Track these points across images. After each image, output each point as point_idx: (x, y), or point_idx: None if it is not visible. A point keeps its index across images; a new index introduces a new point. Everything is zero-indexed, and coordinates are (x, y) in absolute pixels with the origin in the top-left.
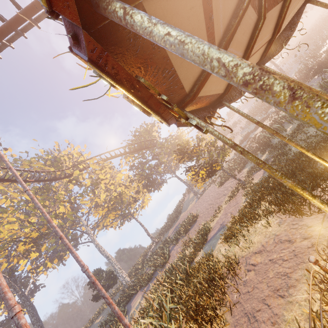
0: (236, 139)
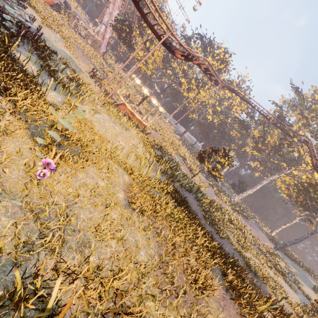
0: None
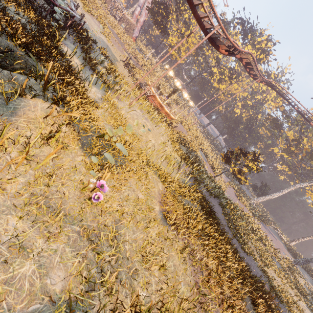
0: None
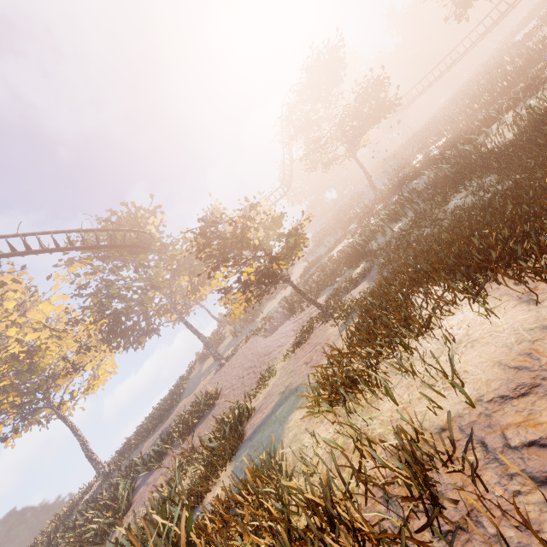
0: (295, 269)
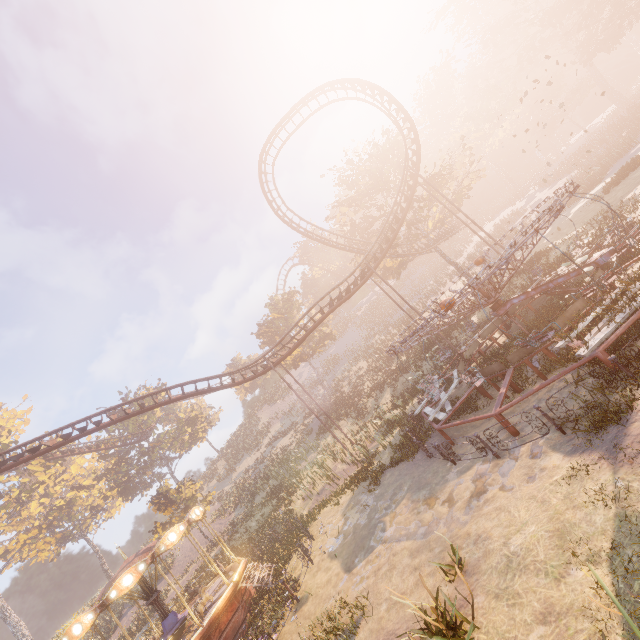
0: (274, 425)
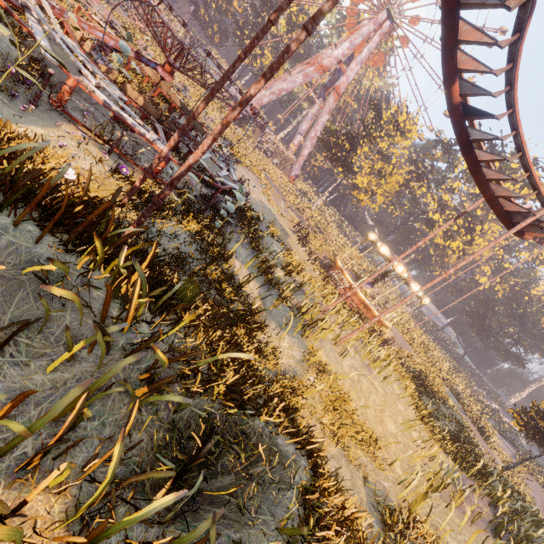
0: None
